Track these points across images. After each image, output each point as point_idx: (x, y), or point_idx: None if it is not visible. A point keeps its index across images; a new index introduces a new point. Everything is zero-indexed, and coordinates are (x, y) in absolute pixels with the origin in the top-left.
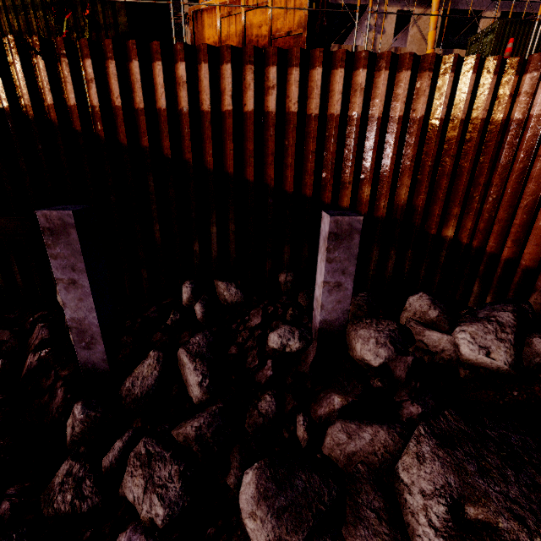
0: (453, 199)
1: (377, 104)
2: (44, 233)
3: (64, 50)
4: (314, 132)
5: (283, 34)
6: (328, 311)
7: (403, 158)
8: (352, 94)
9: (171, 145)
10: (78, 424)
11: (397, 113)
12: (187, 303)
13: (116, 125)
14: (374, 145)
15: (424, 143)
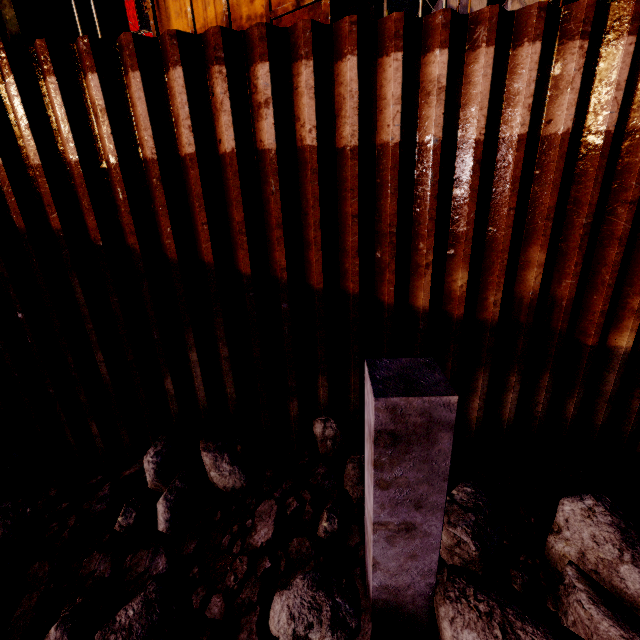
0: (631, 280)
1: (473, 115)
2: None
3: None
4: (353, 179)
5: (290, 6)
6: (389, 572)
7: (529, 213)
8: (421, 101)
9: (99, 224)
10: None
11: (515, 130)
12: (153, 487)
13: (5, 196)
14: (470, 195)
15: (571, 181)
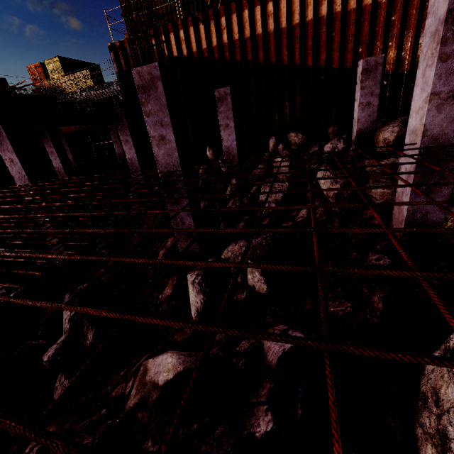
0: None
1: None
2: (217, 101)
3: (212, 16)
4: (353, 21)
5: None
6: (362, 123)
7: (423, 22)
8: None
9: (263, 55)
10: (234, 187)
11: None
12: (272, 149)
13: (234, 52)
14: (398, 18)
15: None
